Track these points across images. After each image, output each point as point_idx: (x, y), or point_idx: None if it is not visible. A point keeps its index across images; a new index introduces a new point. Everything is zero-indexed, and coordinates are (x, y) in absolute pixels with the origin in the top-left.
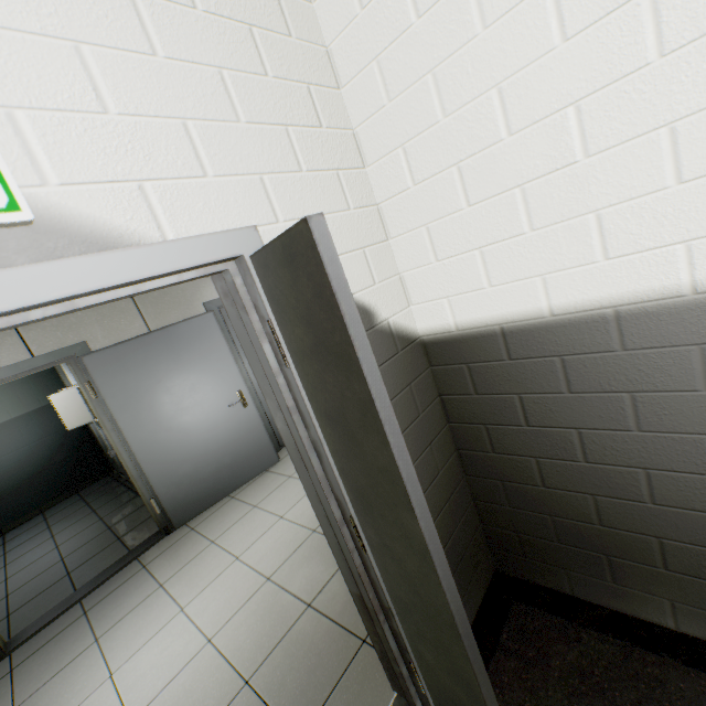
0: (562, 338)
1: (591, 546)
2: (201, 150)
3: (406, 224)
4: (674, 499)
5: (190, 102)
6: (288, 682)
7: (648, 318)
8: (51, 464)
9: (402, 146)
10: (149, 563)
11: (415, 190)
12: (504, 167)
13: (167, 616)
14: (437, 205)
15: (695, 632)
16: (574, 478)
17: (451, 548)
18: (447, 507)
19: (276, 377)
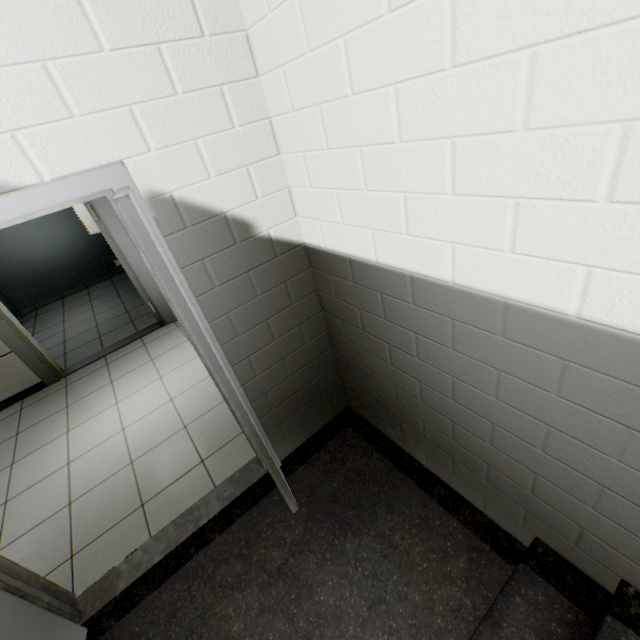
0: (382, 281)
1: (392, 412)
2: (65, 91)
3: (290, 145)
4: (431, 403)
5: (47, 39)
6: (206, 433)
7: (427, 289)
8: (88, 254)
9: (282, 66)
10: (147, 343)
11: (294, 116)
12: (349, 123)
13: (151, 379)
14: (308, 138)
15: (434, 471)
16: (386, 372)
17: (307, 390)
18: (309, 366)
19: (154, 277)
